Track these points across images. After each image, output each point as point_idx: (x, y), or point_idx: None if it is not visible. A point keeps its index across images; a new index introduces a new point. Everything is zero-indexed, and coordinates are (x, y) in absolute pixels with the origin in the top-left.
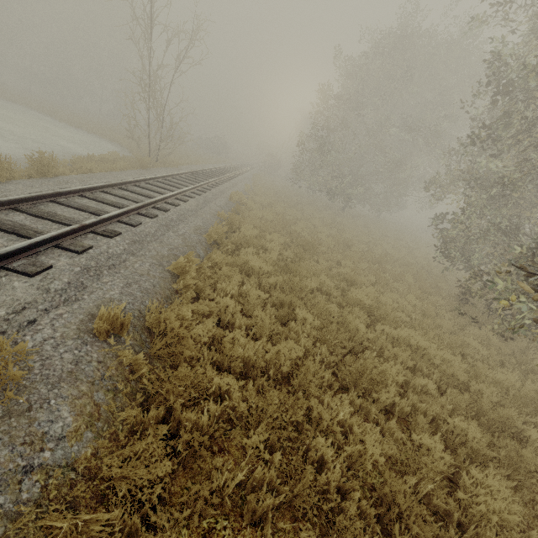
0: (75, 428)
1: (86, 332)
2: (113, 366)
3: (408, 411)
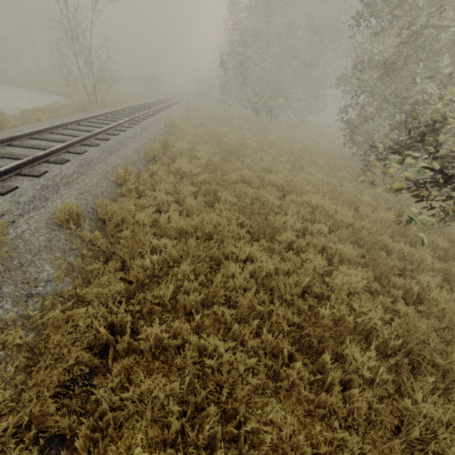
0: (57, 276)
1: (53, 224)
2: (77, 242)
3: (304, 246)
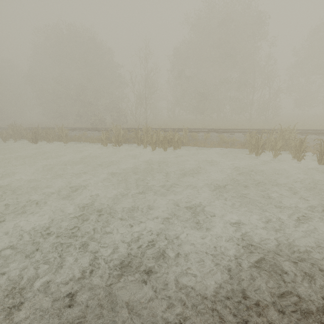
0: None
1: None
2: None
3: None
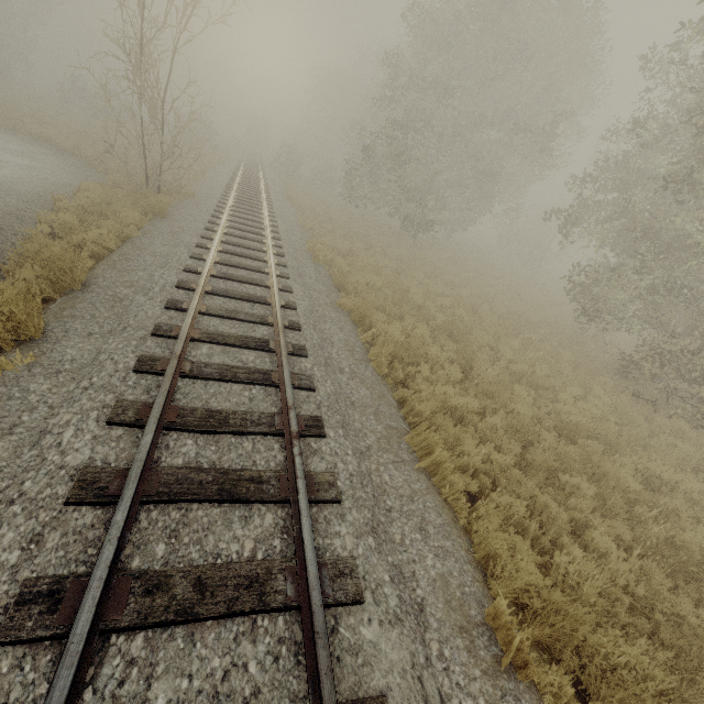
0: None
1: (496, 674)
2: None
3: None
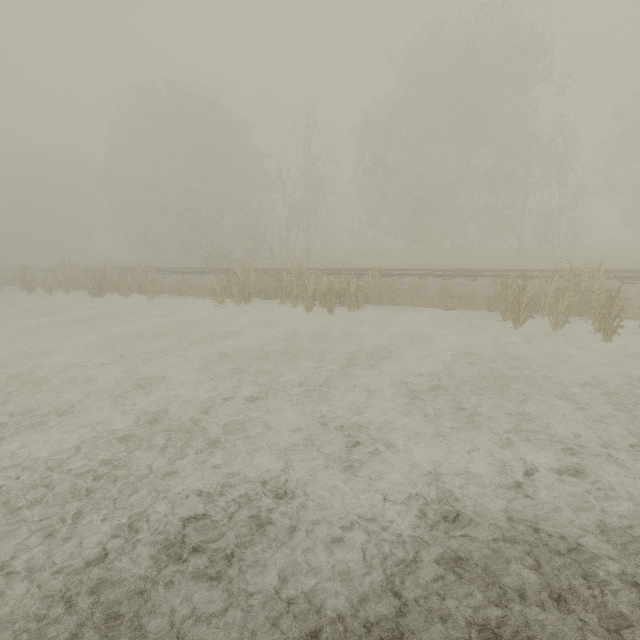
0: None
1: None
2: None
3: None
